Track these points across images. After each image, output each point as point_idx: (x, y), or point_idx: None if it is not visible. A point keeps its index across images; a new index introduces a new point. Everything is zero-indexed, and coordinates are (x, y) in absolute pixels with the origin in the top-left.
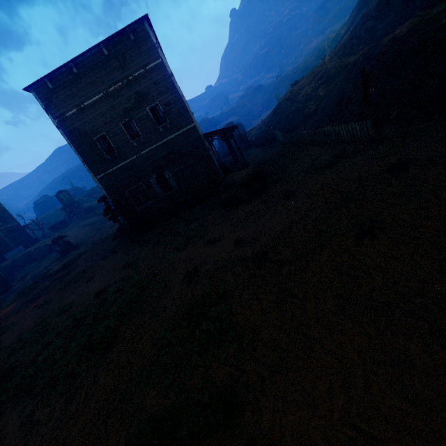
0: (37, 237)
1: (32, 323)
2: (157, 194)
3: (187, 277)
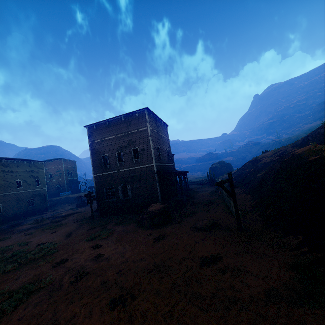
0: (80, 190)
1: (11, 243)
2: (119, 196)
3: (58, 263)
